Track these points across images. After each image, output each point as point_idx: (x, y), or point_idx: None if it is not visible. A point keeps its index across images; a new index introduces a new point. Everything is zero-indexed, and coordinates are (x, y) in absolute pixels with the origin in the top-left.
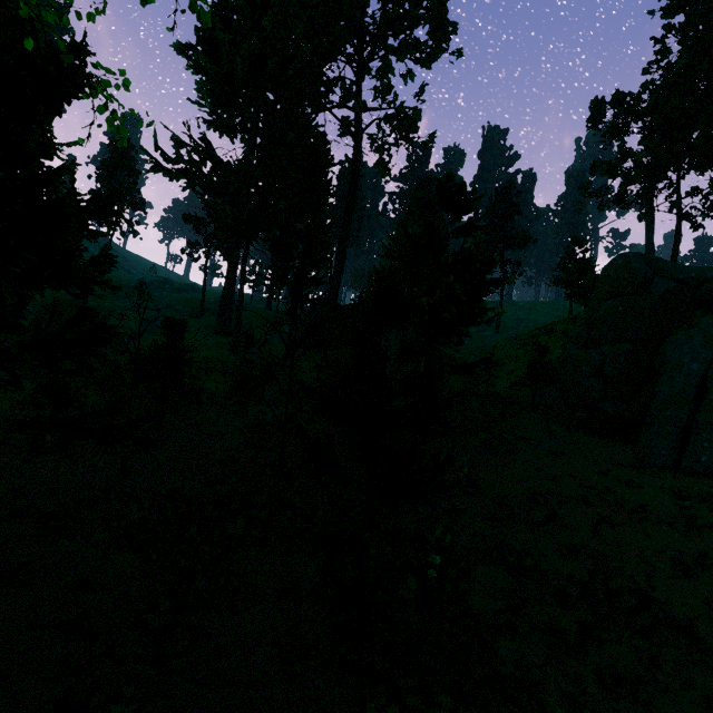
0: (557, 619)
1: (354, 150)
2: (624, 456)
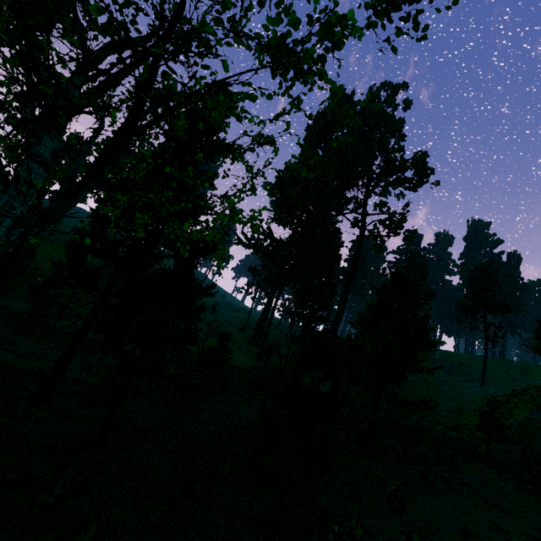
0: None
1: (359, 237)
2: None
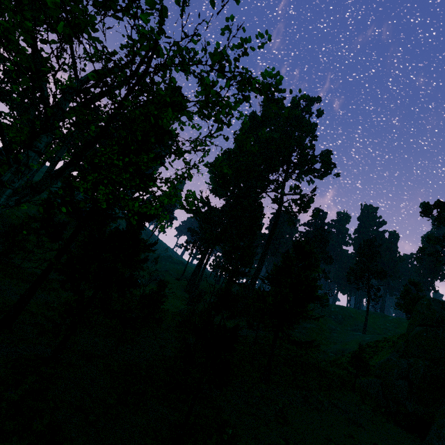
0: None
1: (277, 211)
2: None
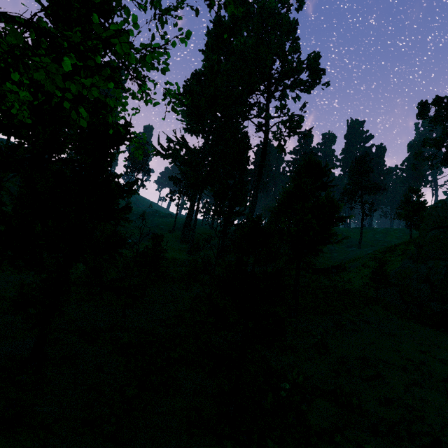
0: (366, 442)
1: (264, 140)
2: (445, 342)
